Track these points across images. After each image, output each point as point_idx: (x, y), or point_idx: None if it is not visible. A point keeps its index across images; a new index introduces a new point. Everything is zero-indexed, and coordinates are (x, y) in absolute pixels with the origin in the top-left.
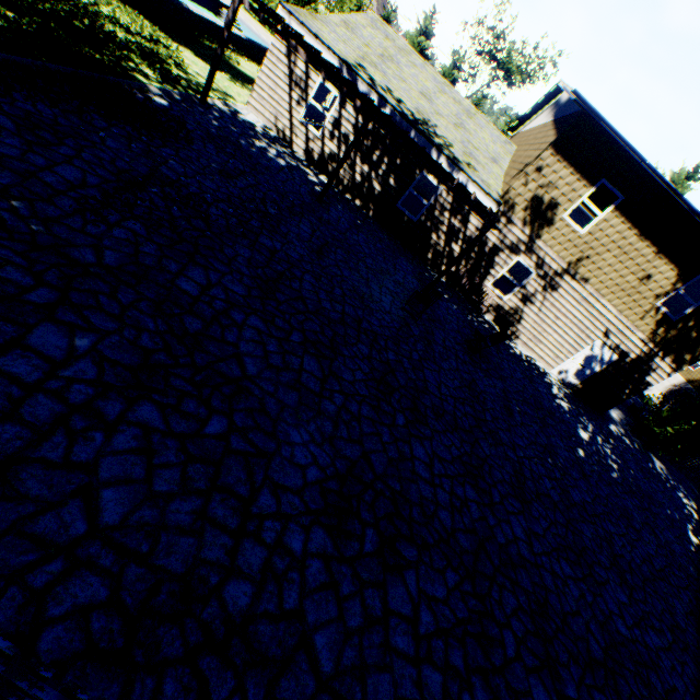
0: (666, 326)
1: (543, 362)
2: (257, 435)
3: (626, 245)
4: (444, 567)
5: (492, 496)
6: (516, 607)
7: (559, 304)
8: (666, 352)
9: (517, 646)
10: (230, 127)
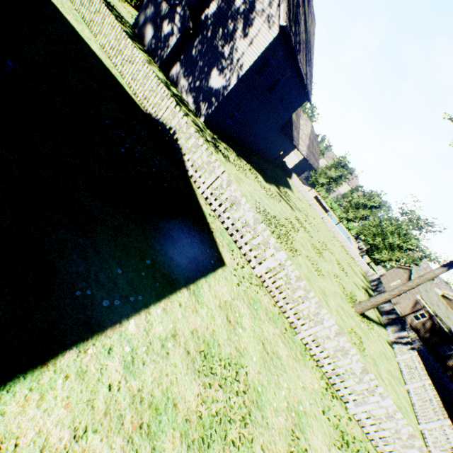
0: None
1: None
2: None
3: None
4: None
5: None
6: None
7: None
8: None
9: None
10: (406, 325)
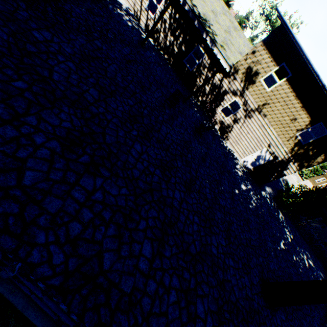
0: (299, 146)
1: (237, 154)
2: (42, 98)
3: (288, 100)
4: (123, 186)
5: (171, 179)
6: (156, 217)
7: (250, 126)
8: (296, 160)
9: (146, 228)
10: None
